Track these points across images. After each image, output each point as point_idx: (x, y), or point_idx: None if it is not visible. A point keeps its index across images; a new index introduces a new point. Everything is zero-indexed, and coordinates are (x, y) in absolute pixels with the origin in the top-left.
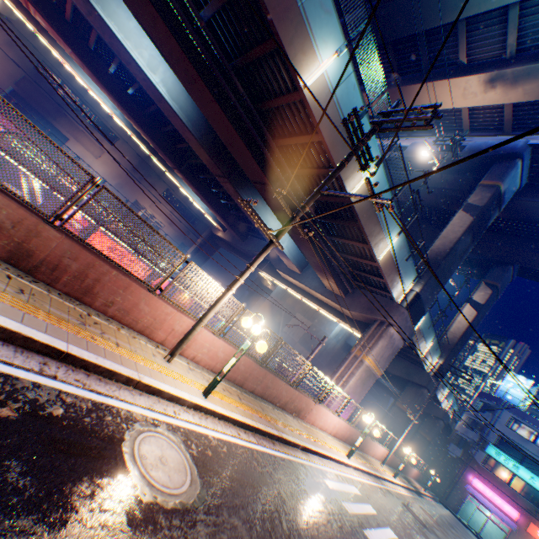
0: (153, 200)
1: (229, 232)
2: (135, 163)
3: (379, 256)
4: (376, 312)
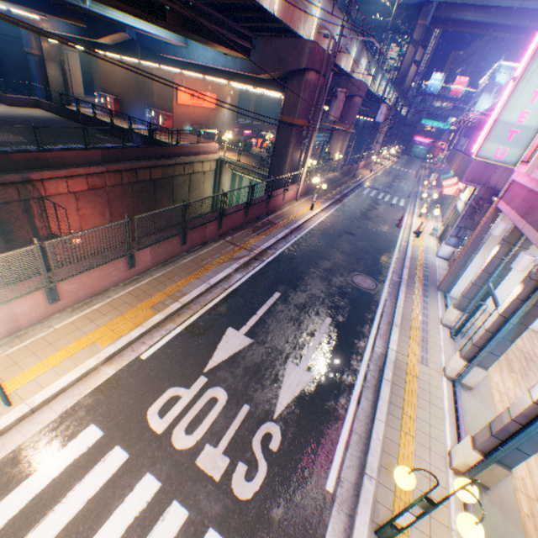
0: None
1: None
2: None
3: (387, 103)
4: None
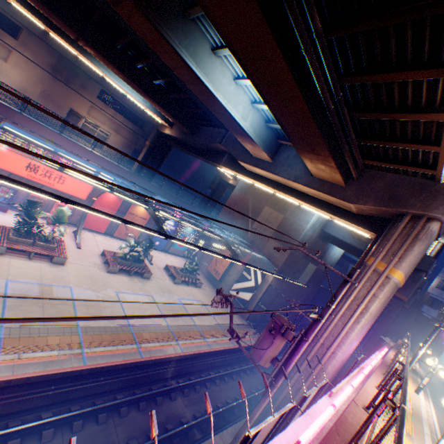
0: (89, 106)
1: (176, 126)
2: (53, 62)
3: None
4: (406, 202)
